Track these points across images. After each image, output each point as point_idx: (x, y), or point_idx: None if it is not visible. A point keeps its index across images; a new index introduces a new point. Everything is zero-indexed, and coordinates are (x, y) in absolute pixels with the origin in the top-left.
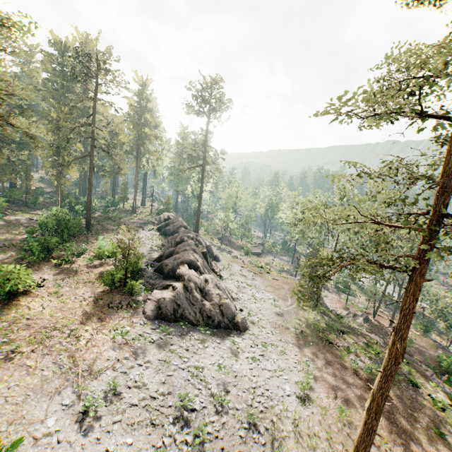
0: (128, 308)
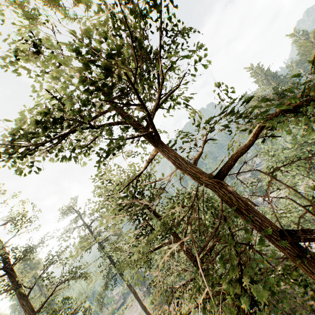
0: None
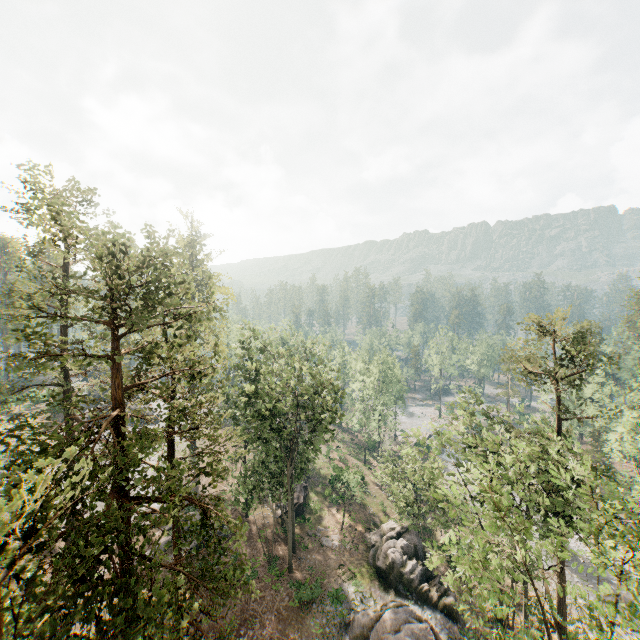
0: None
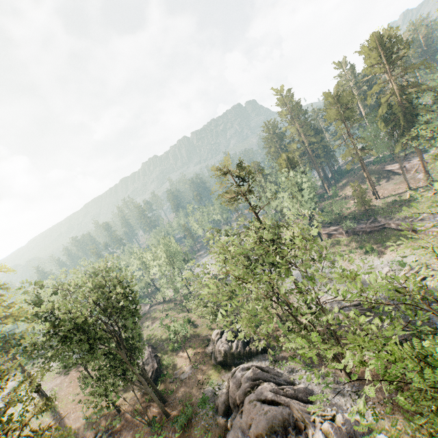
0: None
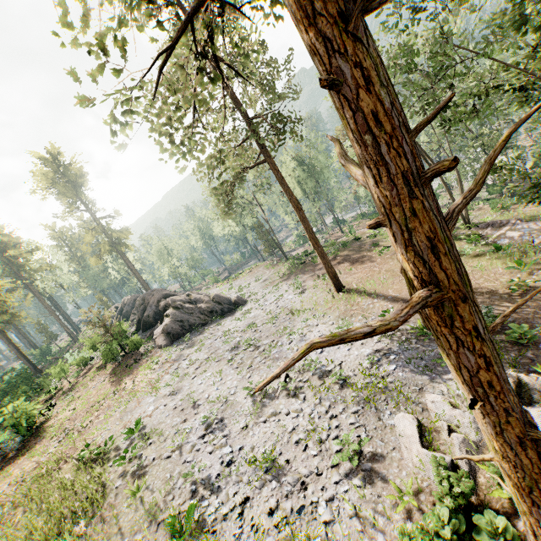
0: (145, 356)
